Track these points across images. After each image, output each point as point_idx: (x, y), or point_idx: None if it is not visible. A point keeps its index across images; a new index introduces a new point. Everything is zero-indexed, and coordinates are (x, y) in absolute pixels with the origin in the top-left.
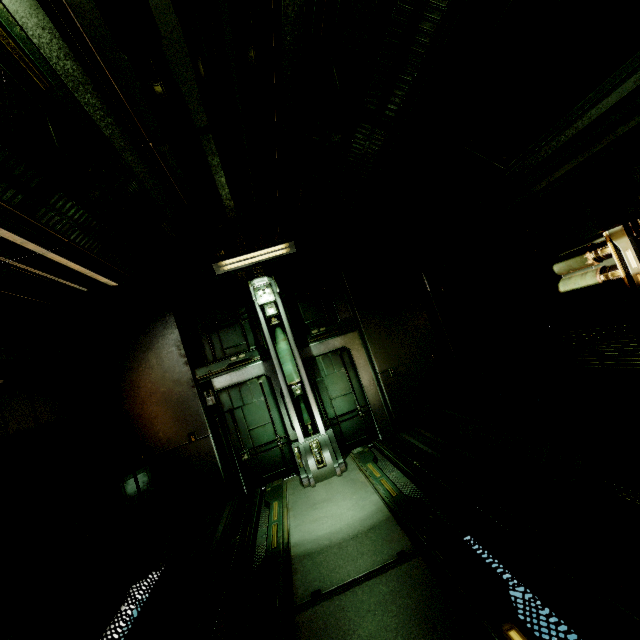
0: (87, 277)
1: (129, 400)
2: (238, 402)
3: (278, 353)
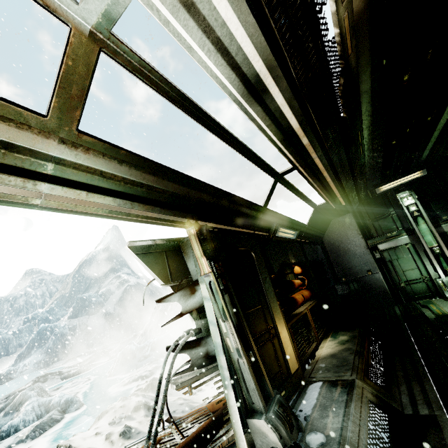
0: (340, 203)
1: (336, 254)
2: (394, 257)
3: (420, 230)
